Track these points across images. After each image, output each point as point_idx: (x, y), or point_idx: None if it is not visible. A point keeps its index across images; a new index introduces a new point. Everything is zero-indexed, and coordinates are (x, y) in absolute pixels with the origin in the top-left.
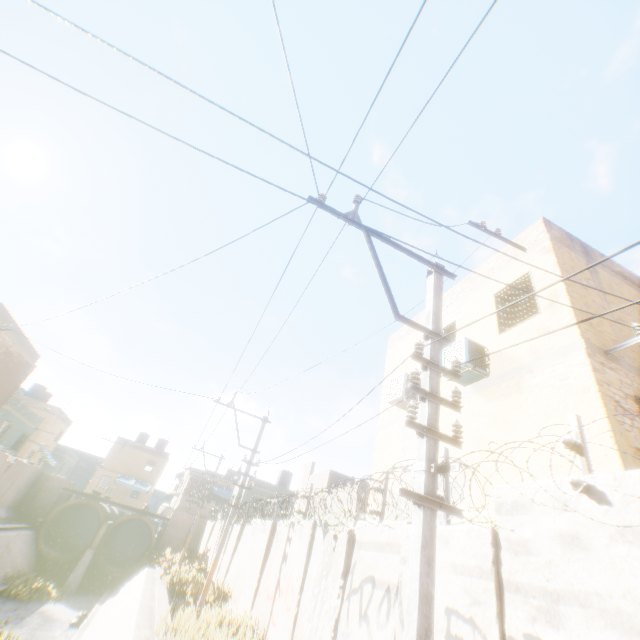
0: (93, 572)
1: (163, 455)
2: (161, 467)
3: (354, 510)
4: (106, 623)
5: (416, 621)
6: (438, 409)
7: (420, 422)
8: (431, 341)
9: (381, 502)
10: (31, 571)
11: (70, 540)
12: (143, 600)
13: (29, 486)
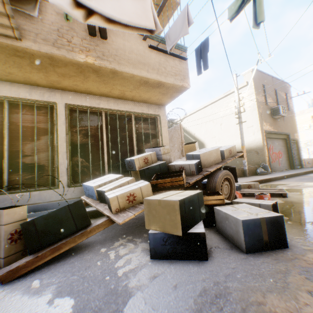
0: None
1: None
2: None
3: None
4: None
5: None
6: None
7: None
8: None
9: None
10: None
11: None
12: None
13: None
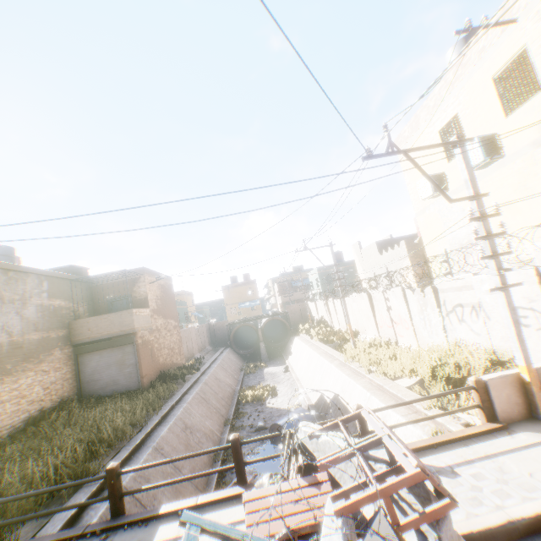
0: (269, 350)
1: (253, 282)
2: (256, 289)
3: (408, 260)
4: (306, 366)
5: (513, 331)
6: (493, 240)
7: (484, 251)
8: (475, 202)
9: (447, 267)
10: (243, 362)
11: (243, 343)
12: (317, 352)
13: (208, 333)
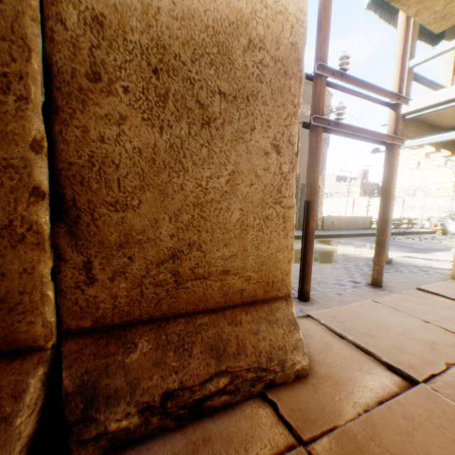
0: None
1: None
2: None
3: (359, 189)
4: None
5: (449, 208)
6: (454, 188)
7: (451, 190)
8: (454, 178)
9: (413, 193)
10: None
11: None
12: None
13: None
